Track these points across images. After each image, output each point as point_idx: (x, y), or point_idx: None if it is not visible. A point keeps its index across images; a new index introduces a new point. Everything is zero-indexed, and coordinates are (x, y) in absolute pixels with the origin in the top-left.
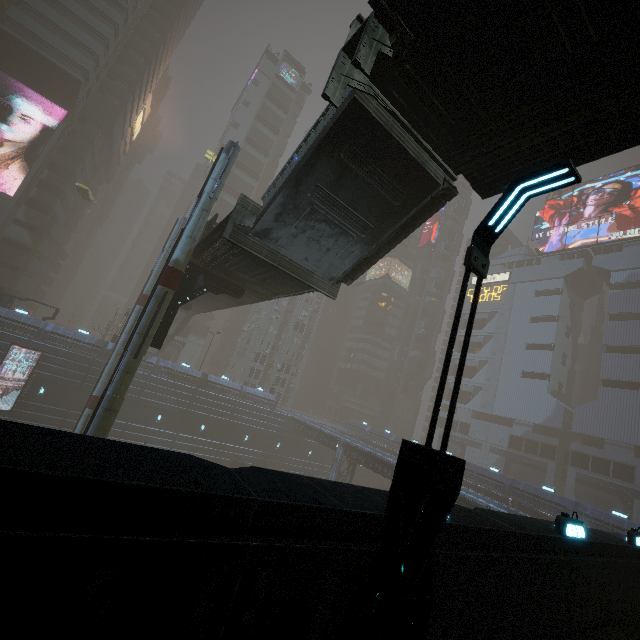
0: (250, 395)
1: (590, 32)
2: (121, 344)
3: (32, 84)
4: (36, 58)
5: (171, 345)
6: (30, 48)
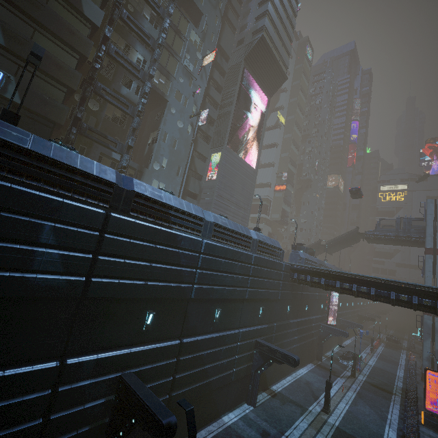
0: None
1: None
2: None
3: (257, 78)
4: (271, 60)
5: None
6: (272, 53)
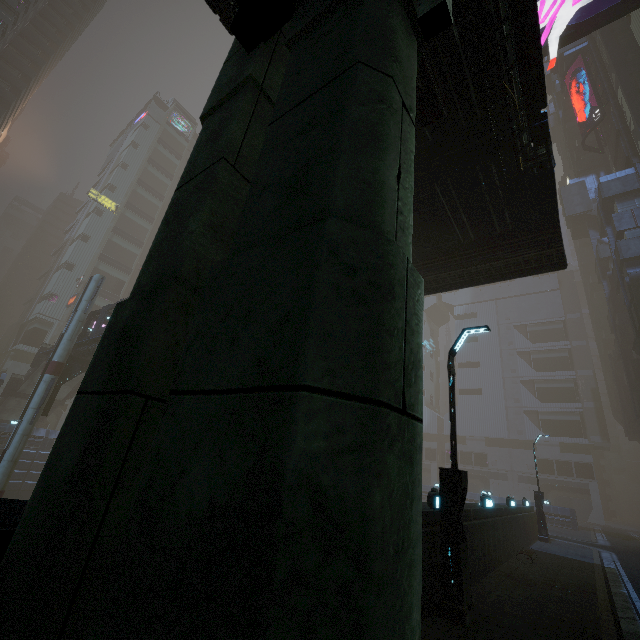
0: None
1: (471, 236)
2: (28, 422)
3: None
4: None
5: None
6: None
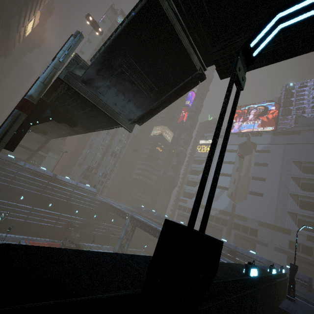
0: (81, 188)
1: None
2: None
3: None
4: None
5: (37, 157)
6: None
